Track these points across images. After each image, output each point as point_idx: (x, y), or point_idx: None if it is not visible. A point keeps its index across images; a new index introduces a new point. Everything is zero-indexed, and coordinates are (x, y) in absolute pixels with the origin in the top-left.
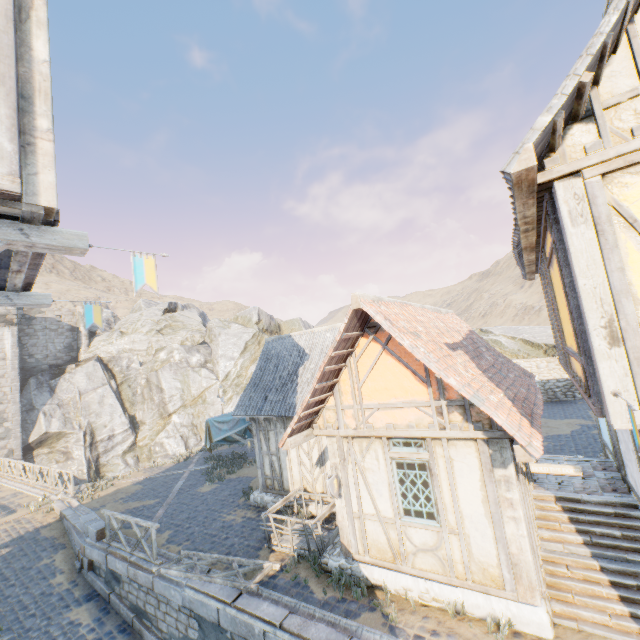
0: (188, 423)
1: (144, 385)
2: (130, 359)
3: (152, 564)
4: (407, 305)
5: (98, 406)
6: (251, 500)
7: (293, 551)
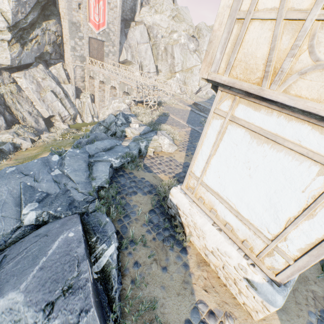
0: (182, 80)
1: (163, 51)
2: (157, 31)
3: None
4: None
5: (144, 54)
6: None
7: None
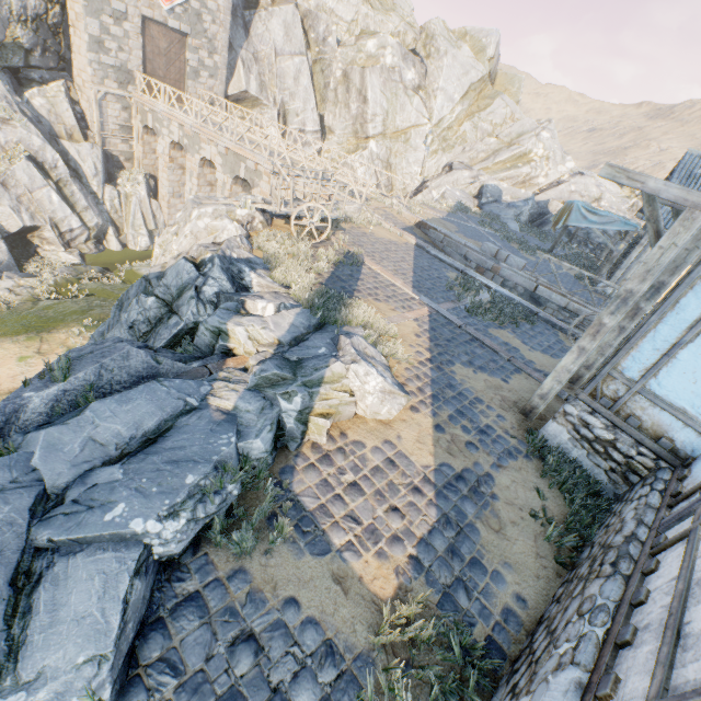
0: (384, 158)
1: (339, 80)
2: (328, 28)
3: (598, 309)
4: None
5: (293, 83)
6: (599, 289)
7: None
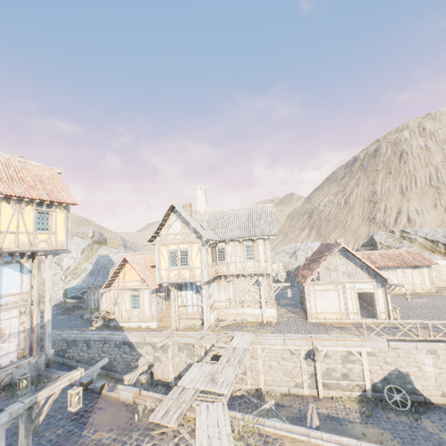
0: None
1: None
2: None
3: None
4: (145, 254)
5: None
6: (85, 317)
7: (100, 325)
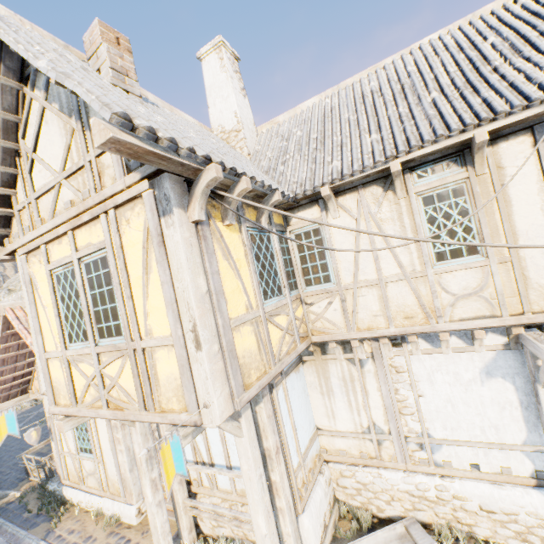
0: None
1: None
2: None
3: None
4: None
5: None
6: None
7: (40, 480)
